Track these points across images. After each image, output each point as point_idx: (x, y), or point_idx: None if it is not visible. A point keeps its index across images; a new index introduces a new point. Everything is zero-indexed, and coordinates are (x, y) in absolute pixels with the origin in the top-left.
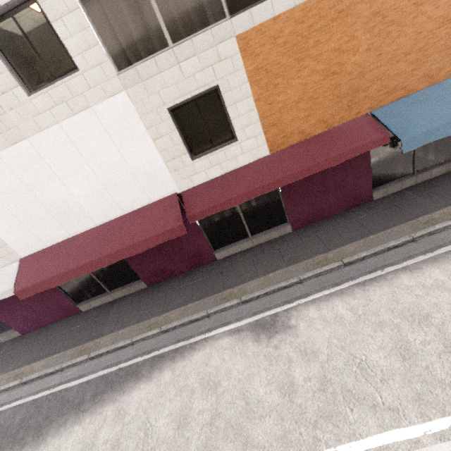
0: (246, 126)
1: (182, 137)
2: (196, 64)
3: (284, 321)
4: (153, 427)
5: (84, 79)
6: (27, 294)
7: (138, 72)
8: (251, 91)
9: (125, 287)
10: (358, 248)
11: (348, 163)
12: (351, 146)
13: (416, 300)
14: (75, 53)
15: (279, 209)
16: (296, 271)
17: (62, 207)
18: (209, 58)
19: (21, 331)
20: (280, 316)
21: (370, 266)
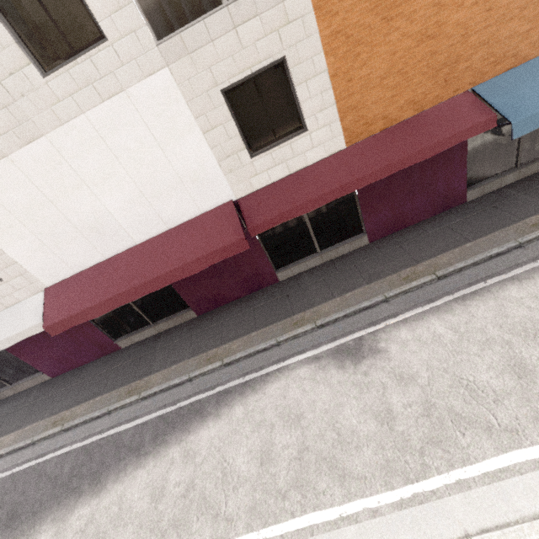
0: (319, 111)
1: (238, 127)
2: (257, 28)
3: (371, 345)
4: (231, 466)
5: (115, 52)
6: (59, 330)
7: (183, 41)
8: (326, 64)
9: (171, 317)
10: (453, 258)
11: (440, 155)
12: (450, 132)
13: (528, 313)
14: (102, 15)
15: (354, 217)
16: (379, 289)
17: (92, 223)
18: (274, 20)
19: (50, 374)
20: (366, 340)
21: (469, 278)
